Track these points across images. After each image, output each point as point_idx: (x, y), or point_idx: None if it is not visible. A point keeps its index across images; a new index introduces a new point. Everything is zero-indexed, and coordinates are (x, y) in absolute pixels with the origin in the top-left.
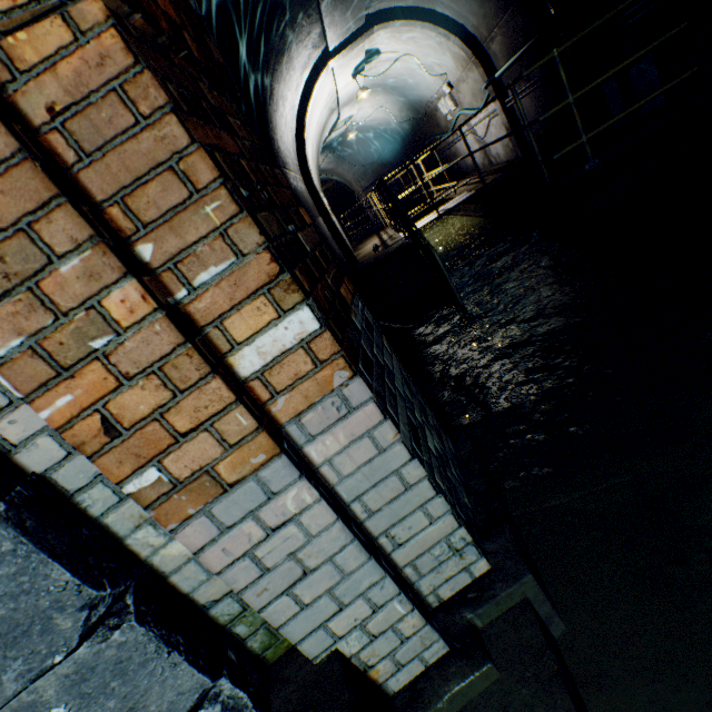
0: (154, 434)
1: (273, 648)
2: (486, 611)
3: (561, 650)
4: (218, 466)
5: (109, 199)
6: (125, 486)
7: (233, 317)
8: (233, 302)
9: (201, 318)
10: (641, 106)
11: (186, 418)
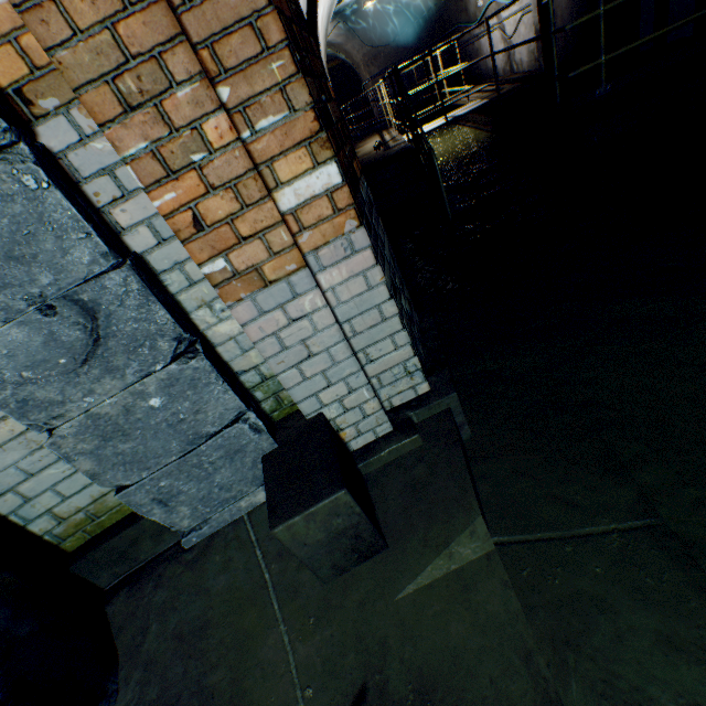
0: (225, 234)
1: (278, 412)
2: (422, 412)
3: (465, 446)
4: (264, 267)
5: (202, 43)
6: (202, 268)
7: (280, 161)
8: (282, 148)
9: (258, 158)
10: (669, 32)
11: (247, 227)
